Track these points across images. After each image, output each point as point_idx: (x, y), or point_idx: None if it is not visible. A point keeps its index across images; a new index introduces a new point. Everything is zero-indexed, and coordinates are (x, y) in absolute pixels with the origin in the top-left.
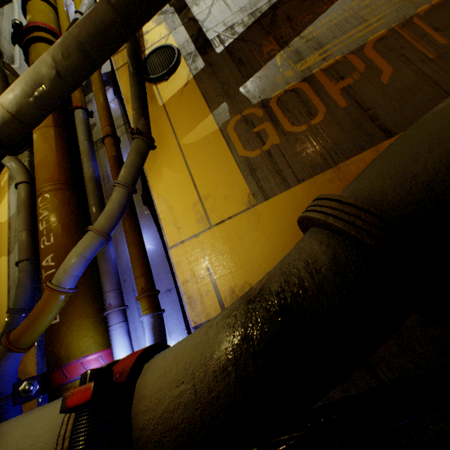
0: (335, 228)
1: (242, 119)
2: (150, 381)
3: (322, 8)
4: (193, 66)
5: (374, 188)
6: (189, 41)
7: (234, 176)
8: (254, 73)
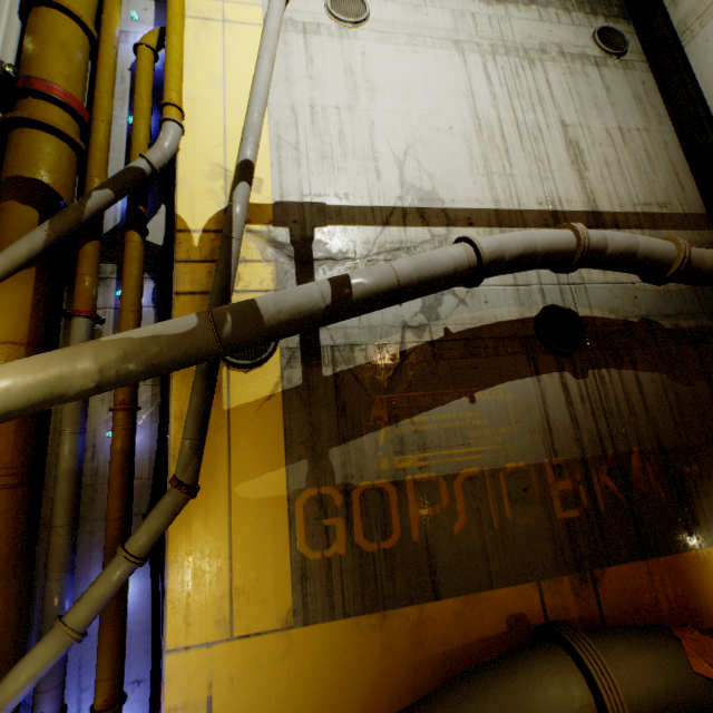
0: None
1: (318, 496)
2: None
3: (443, 397)
4: (288, 373)
5: None
6: None
7: (282, 576)
8: (352, 437)
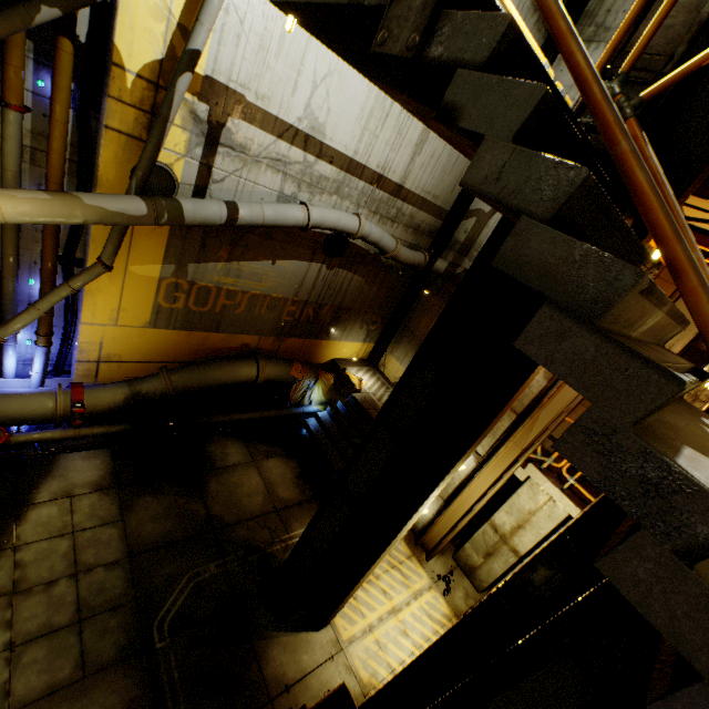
0: (167, 392)
1: (176, 283)
2: (91, 403)
3: (260, 257)
4: None
5: (182, 384)
6: (192, 188)
7: (148, 310)
8: (204, 262)
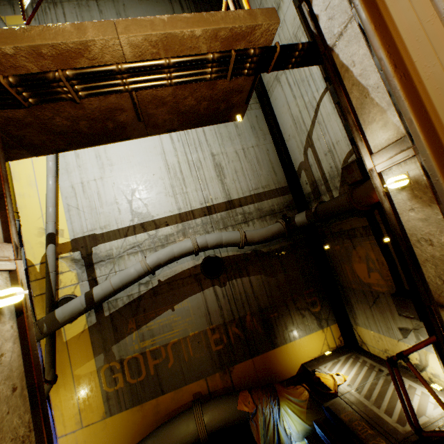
0: None
1: (109, 367)
2: None
3: (160, 311)
4: (90, 319)
5: None
6: None
7: (99, 401)
8: (121, 339)
